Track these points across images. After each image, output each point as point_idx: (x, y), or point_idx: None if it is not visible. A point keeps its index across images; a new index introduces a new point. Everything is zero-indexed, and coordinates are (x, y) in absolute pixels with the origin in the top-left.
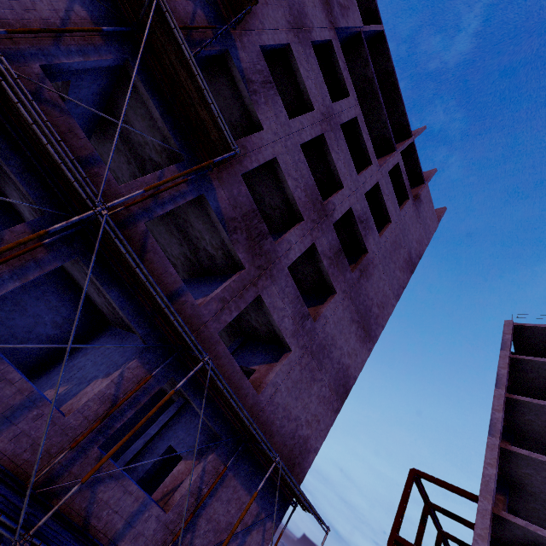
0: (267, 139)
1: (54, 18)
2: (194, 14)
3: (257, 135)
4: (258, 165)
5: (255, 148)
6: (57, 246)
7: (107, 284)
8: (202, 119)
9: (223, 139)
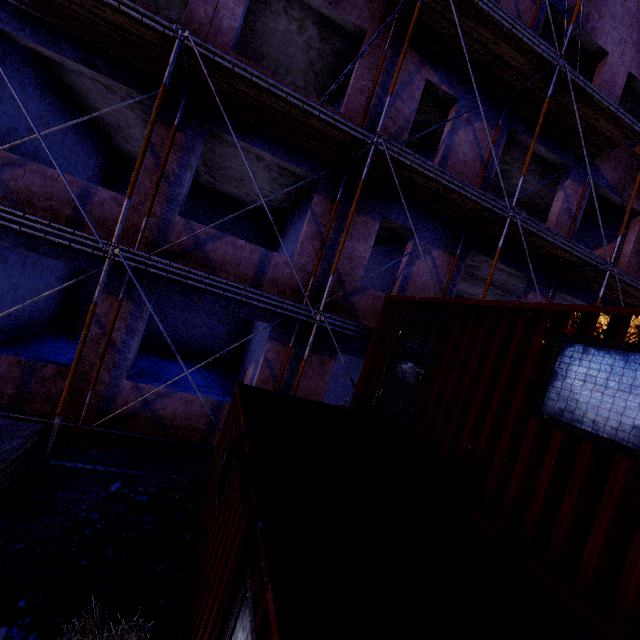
0: (615, 61)
1: (474, 151)
2: (516, 6)
3: (605, 69)
4: (618, 101)
5: (609, 86)
6: (548, 293)
7: (575, 295)
8: (595, 127)
9: (627, 132)
